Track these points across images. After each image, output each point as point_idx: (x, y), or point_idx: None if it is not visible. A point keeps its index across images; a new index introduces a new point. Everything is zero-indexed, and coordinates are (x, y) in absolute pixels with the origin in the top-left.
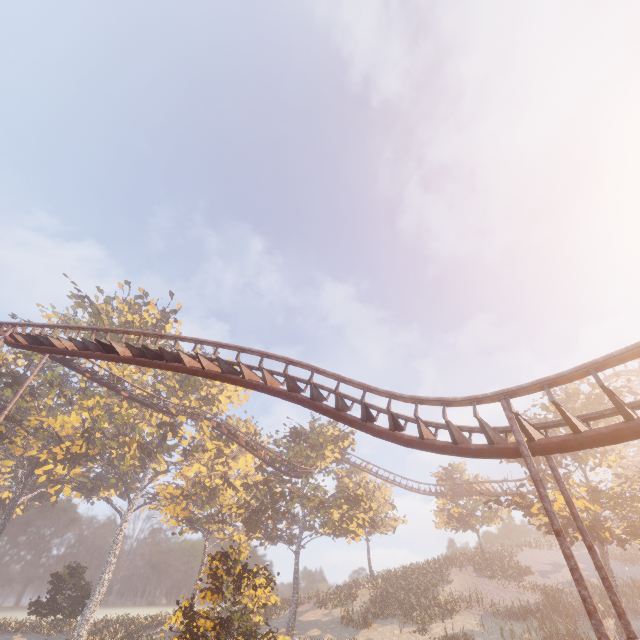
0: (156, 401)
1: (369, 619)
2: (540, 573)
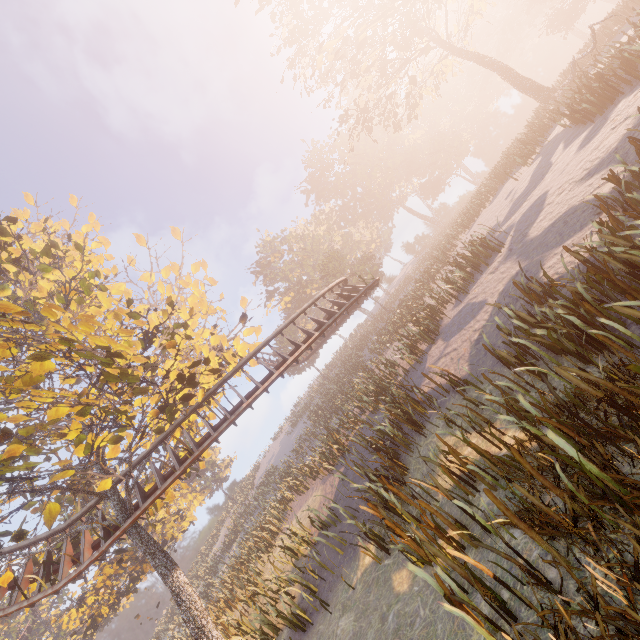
0: None
1: None
2: (257, 482)
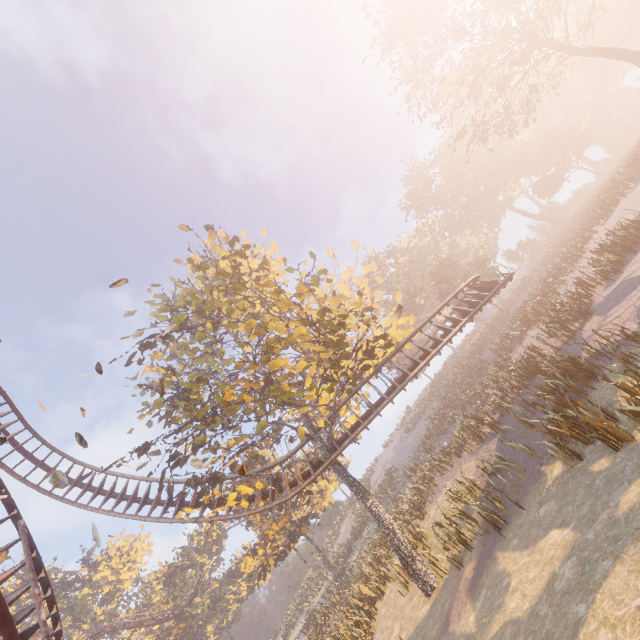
0: (75, 634)
1: (291, 626)
2: (374, 484)
